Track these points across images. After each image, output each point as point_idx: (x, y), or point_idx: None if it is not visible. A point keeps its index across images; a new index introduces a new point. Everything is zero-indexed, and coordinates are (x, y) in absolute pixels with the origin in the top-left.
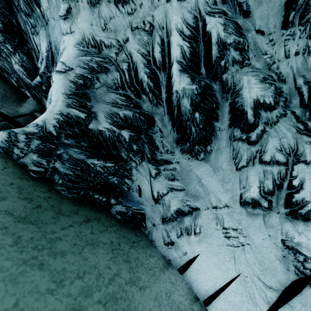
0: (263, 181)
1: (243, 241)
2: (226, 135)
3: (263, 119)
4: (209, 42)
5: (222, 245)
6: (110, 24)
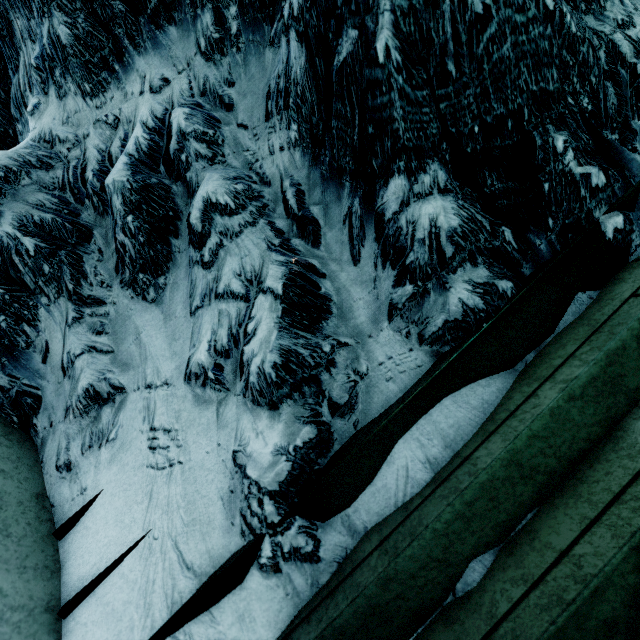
0: (217, 330)
1: (174, 457)
2: (186, 260)
3: (218, 227)
4: (170, 133)
5: (142, 466)
6: (73, 118)
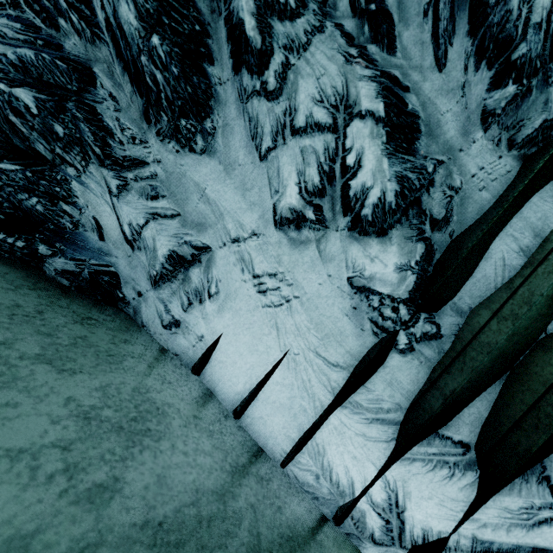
0: (303, 170)
1: (288, 294)
2: (234, 93)
3: (280, 38)
4: None
5: (256, 307)
6: None
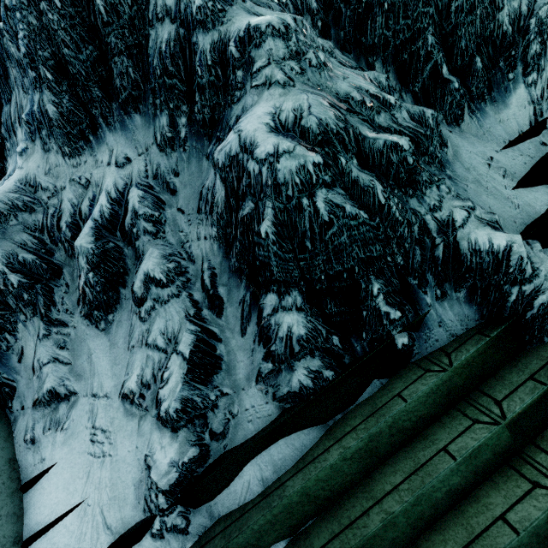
0: (144, 368)
1: (107, 450)
2: (130, 306)
3: (153, 294)
4: (127, 209)
5: (84, 452)
6: (54, 170)
